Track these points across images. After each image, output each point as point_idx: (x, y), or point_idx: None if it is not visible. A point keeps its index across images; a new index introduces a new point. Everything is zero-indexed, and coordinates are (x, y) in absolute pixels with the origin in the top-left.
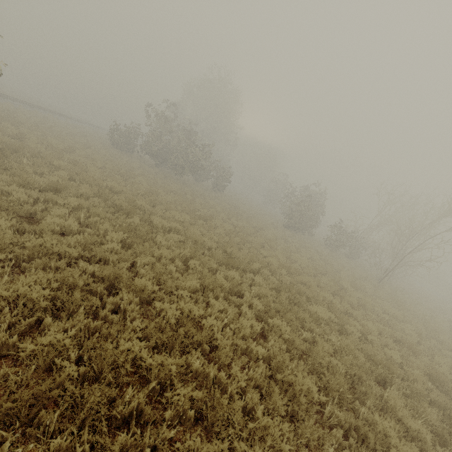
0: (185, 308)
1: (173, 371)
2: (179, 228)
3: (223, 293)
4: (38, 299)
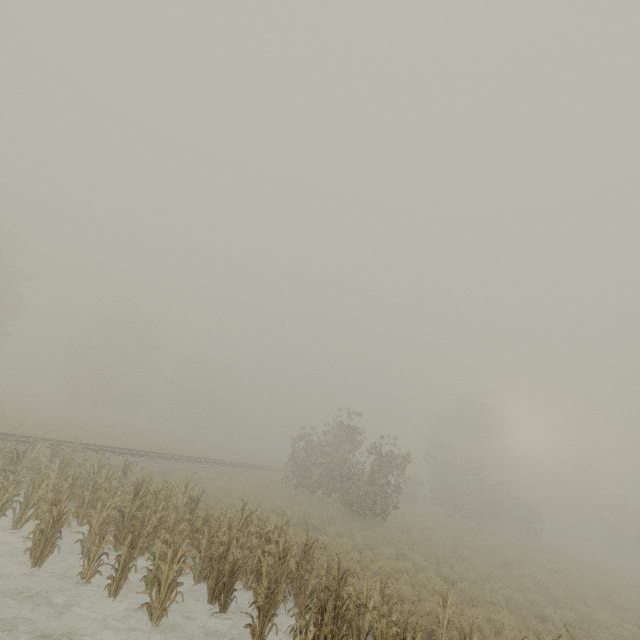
0: (611, 622)
1: (629, 637)
2: (550, 579)
3: (632, 624)
4: (540, 603)
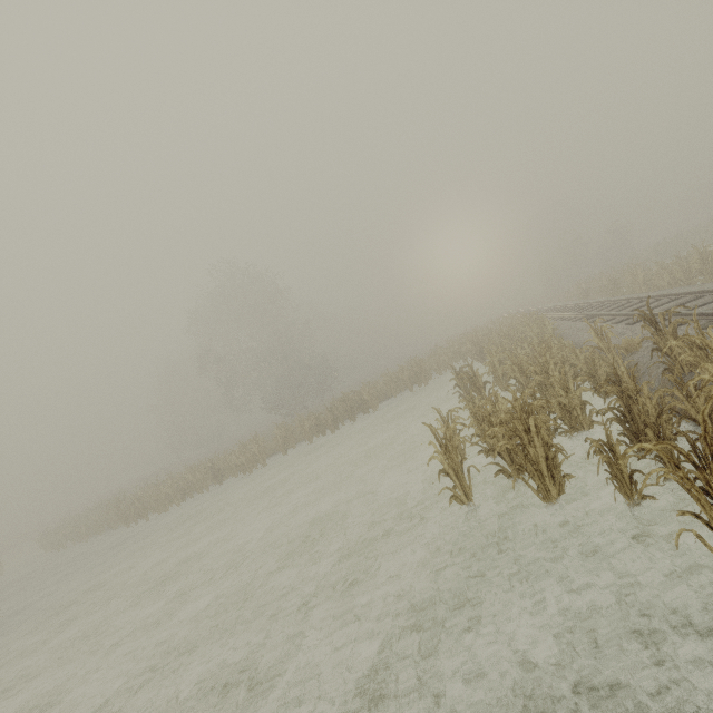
0: None
1: None
2: None
3: None
4: None
